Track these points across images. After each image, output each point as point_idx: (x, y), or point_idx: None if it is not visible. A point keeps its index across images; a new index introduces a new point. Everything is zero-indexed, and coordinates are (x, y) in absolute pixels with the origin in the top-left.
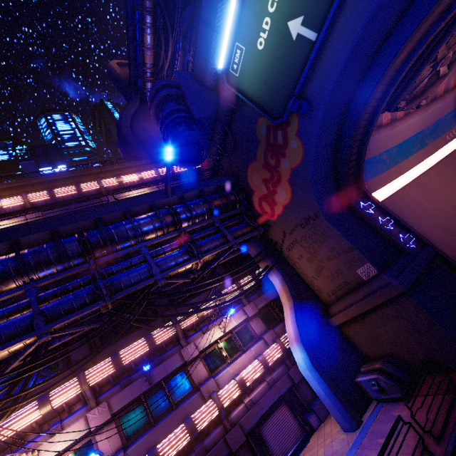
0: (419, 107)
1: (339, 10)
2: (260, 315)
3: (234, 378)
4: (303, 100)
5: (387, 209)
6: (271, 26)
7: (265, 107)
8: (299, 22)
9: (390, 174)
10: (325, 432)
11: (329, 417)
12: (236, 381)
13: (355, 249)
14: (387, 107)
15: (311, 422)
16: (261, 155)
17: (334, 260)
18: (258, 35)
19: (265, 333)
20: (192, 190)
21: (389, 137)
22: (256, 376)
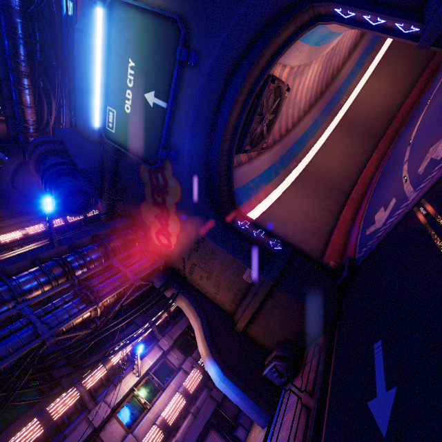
0: (263, 149)
1: (177, 89)
2: (177, 345)
3: (155, 423)
4: (170, 149)
5: (258, 224)
6: (133, 96)
7: (142, 156)
8: (152, 95)
9: (259, 197)
10: (251, 439)
11: (254, 423)
12: (157, 425)
13: (237, 259)
14: (238, 150)
15: (239, 436)
16: (149, 195)
17: (226, 273)
18: (124, 102)
19: (184, 362)
20: (83, 236)
21: (250, 170)
22: (179, 411)
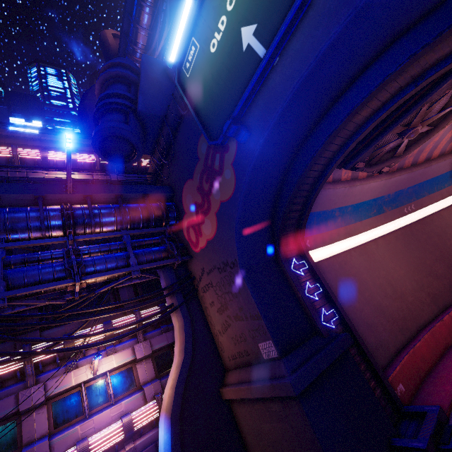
0: (381, 173)
1: (294, 28)
2: (155, 356)
3: (76, 445)
4: (243, 126)
5: (319, 274)
6: (226, 28)
7: (205, 122)
8: (252, 30)
9: (339, 234)
10: None
11: None
12: (77, 450)
13: (262, 319)
14: (344, 163)
15: None
16: (197, 175)
17: (241, 322)
18: (213, 34)
19: (150, 382)
20: (106, 192)
21: (345, 194)
22: (110, 444)
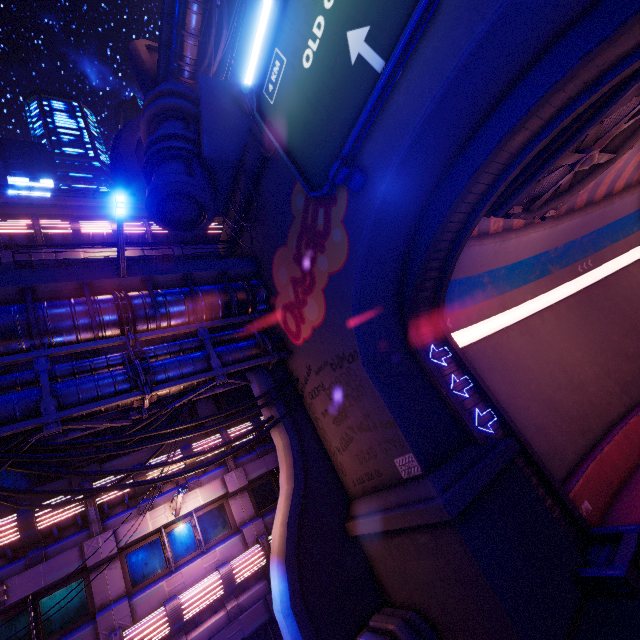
0: (544, 219)
1: (423, 29)
2: (252, 488)
3: (165, 605)
4: (356, 168)
5: (467, 364)
6: (325, 33)
7: (302, 166)
8: (363, 35)
9: (489, 307)
10: None
11: None
12: (166, 611)
13: (397, 427)
14: (495, 209)
15: None
16: (293, 240)
17: (368, 433)
18: (305, 43)
19: (249, 522)
20: (170, 272)
21: (496, 252)
22: (208, 602)
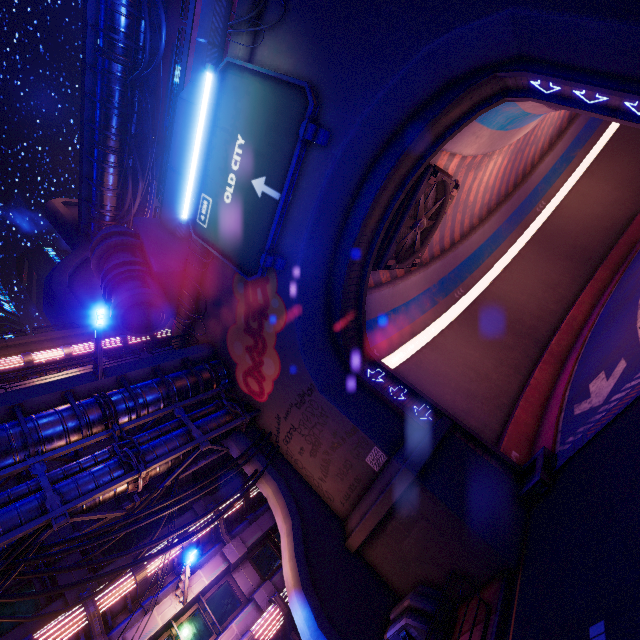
0: (415, 266)
1: (297, 175)
2: (252, 557)
3: None
4: (277, 255)
5: (398, 376)
6: (237, 182)
7: (238, 262)
8: (262, 182)
9: (403, 336)
10: None
11: None
12: None
13: (359, 430)
14: (377, 264)
15: None
16: (241, 317)
17: (340, 448)
18: (224, 189)
19: (258, 588)
20: (141, 367)
21: (392, 295)
22: None
